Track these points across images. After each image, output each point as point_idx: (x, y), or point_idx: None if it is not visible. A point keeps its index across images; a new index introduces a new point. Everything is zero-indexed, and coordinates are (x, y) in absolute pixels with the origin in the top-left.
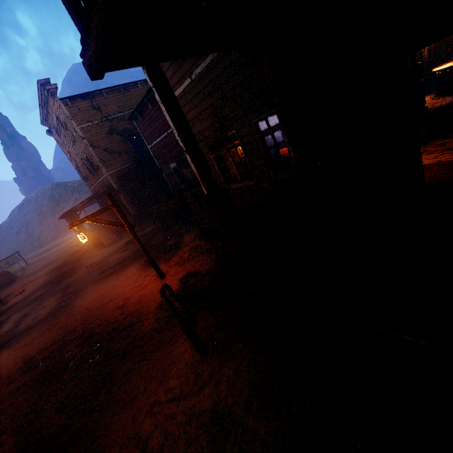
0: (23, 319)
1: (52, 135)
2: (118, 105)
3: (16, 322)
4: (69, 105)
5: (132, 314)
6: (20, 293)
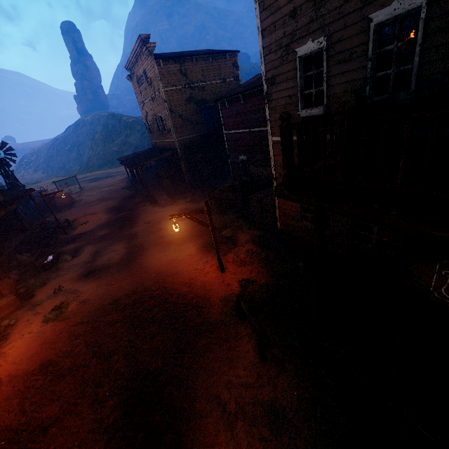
0: (97, 255)
1: (131, 81)
2: (203, 73)
3: (92, 255)
4: (161, 65)
5: (199, 297)
6: (85, 223)
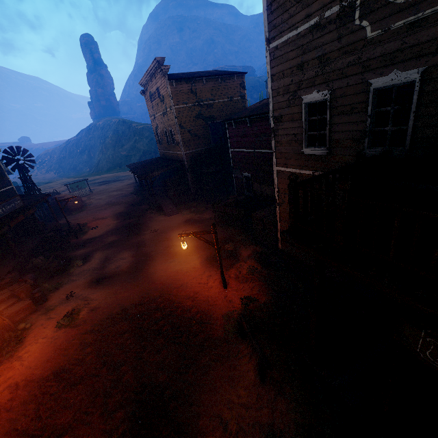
0: (106, 262)
1: (144, 95)
2: (212, 92)
3: (102, 262)
4: (174, 85)
5: (203, 312)
6: (95, 228)
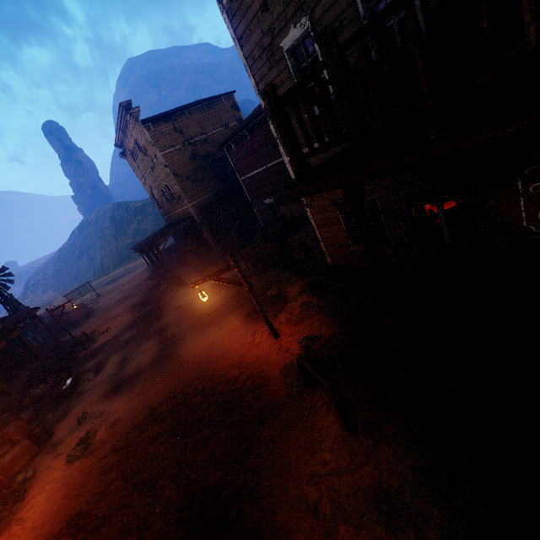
0: (124, 363)
1: (126, 158)
2: (201, 125)
3: (118, 365)
4: (152, 129)
5: (254, 376)
6: (106, 331)
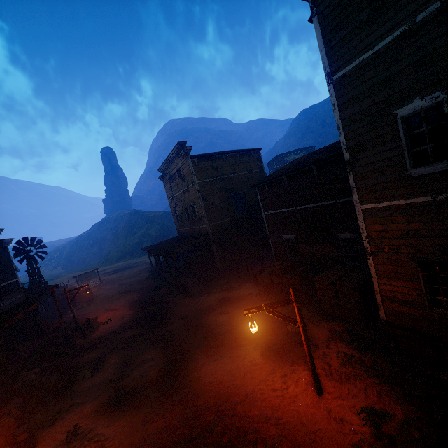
0: (125, 368)
1: (163, 180)
2: (232, 167)
3: (119, 369)
4: (196, 163)
5: None
6: (107, 322)
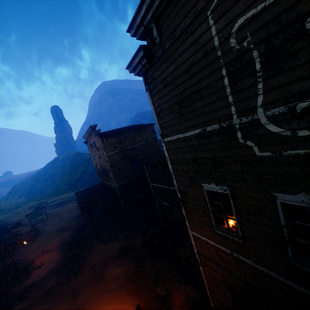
0: None
1: (87, 144)
2: (132, 140)
3: None
4: (104, 140)
5: None
6: (39, 266)
